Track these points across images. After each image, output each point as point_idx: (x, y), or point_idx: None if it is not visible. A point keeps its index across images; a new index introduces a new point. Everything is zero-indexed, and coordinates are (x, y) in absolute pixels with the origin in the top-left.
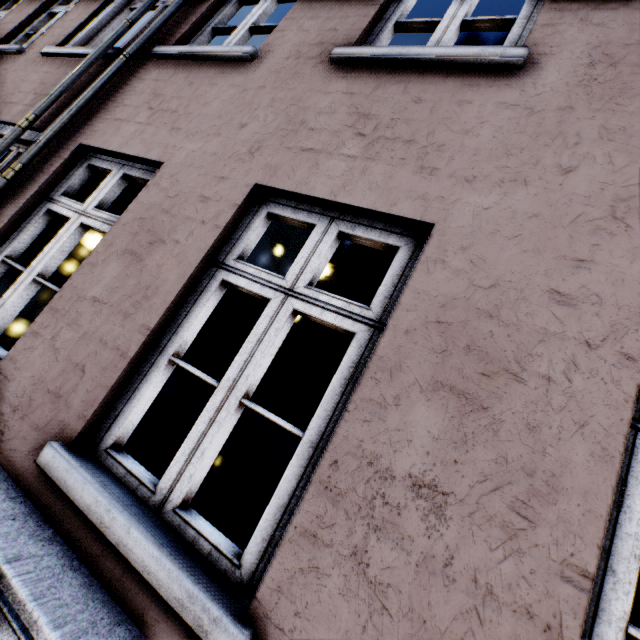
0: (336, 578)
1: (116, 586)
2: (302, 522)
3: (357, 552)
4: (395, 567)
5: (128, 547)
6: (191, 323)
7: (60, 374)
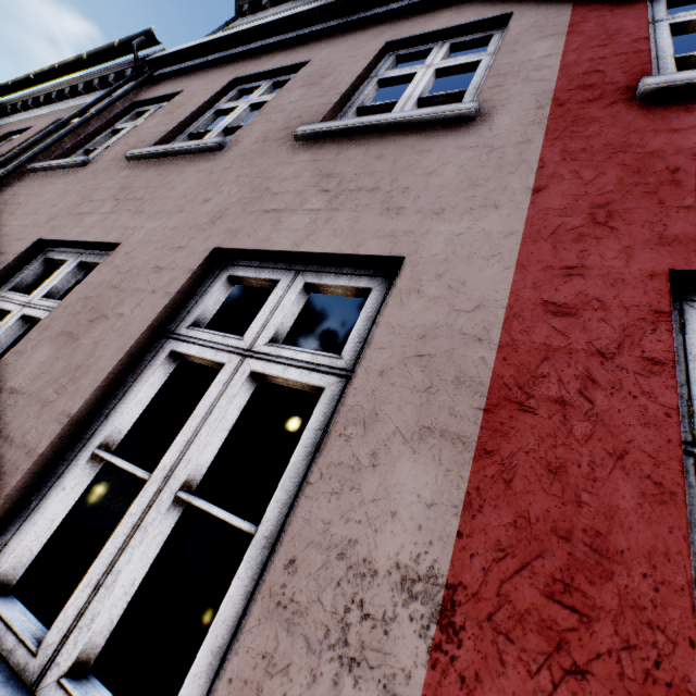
0: None
1: None
2: None
3: None
4: None
5: None
6: None
7: None
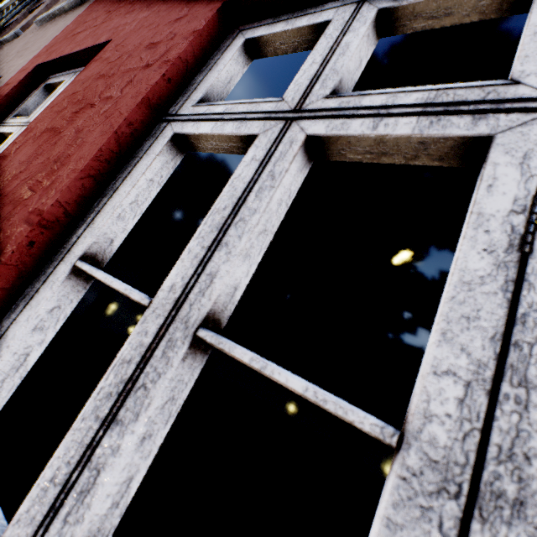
0: None
1: None
2: None
3: None
4: None
5: None
6: None
7: None
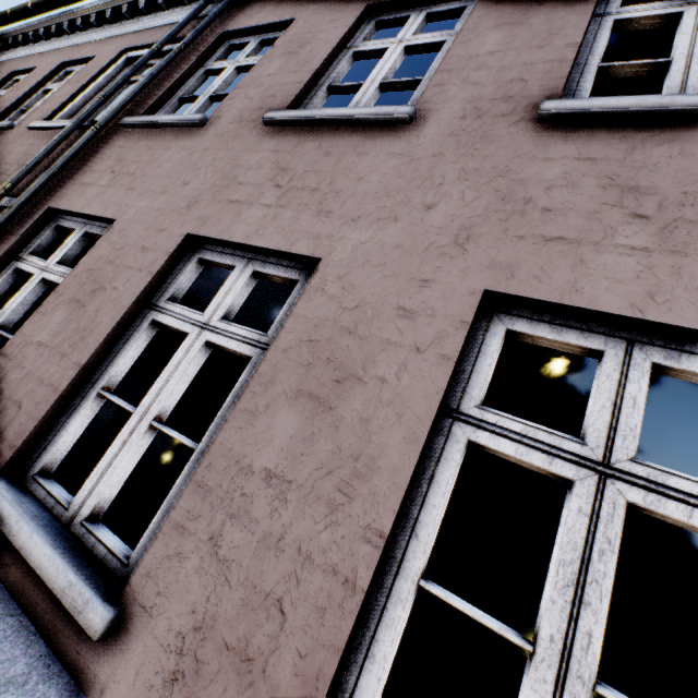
0: (194, 560)
1: (18, 588)
2: (176, 517)
3: (214, 537)
4: (241, 546)
5: (28, 550)
6: (121, 359)
7: (0, 411)
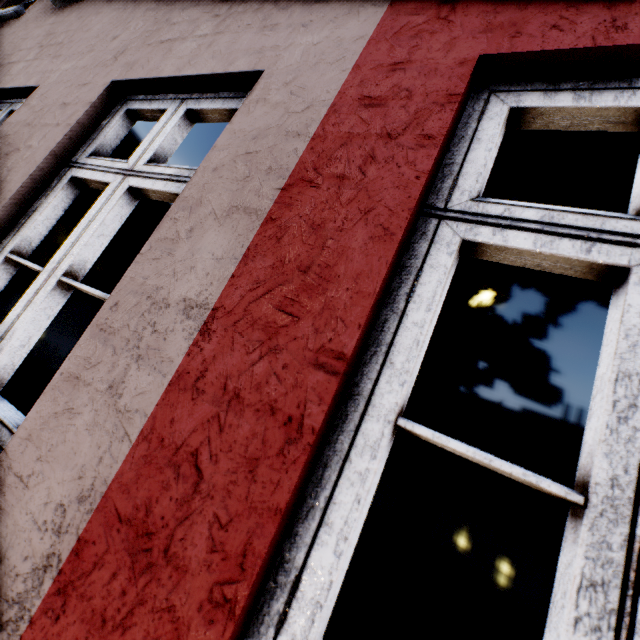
0: None
1: None
2: None
3: None
4: None
5: None
6: None
7: None
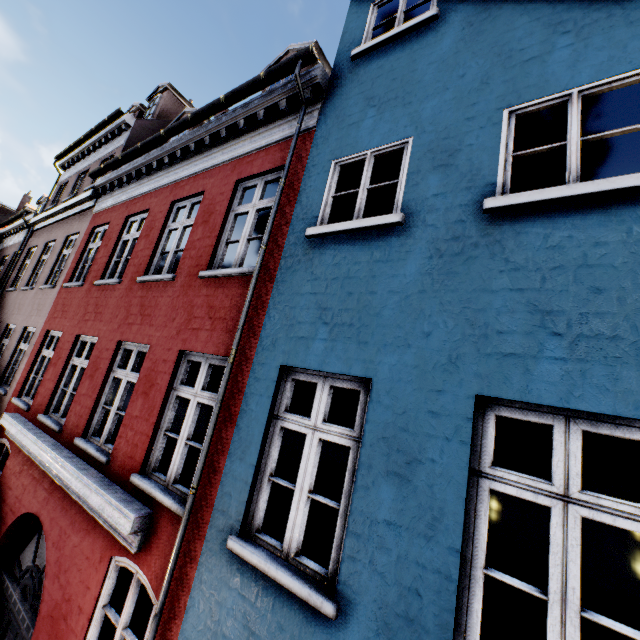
0: None
1: None
2: None
3: None
4: None
5: None
6: None
7: None
